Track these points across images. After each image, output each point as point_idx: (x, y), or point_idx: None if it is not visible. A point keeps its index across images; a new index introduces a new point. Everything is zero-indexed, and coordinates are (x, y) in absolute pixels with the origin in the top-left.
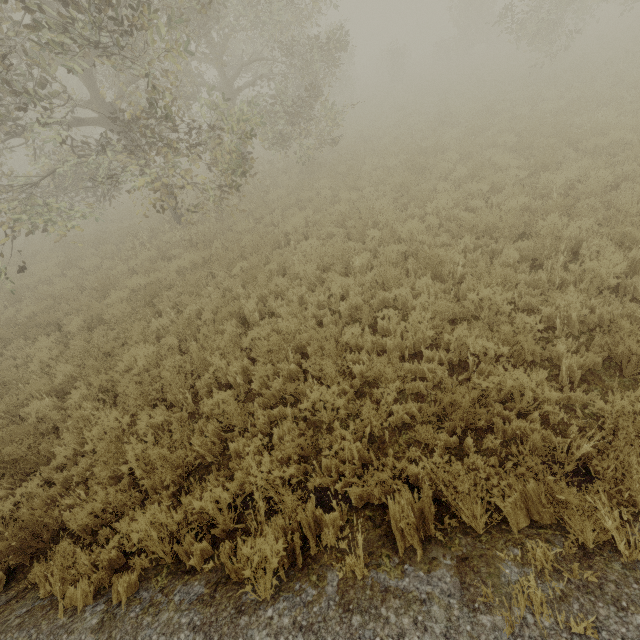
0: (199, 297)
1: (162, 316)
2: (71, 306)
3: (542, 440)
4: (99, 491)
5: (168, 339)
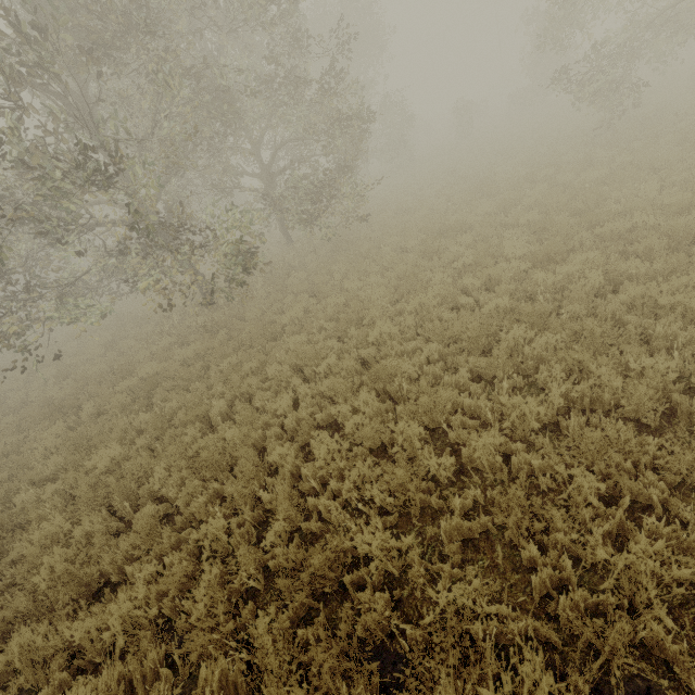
0: (186, 392)
1: (154, 409)
2: (93, 390)
3: (386, 620)
4: (18, 598)
5: (138, 439)
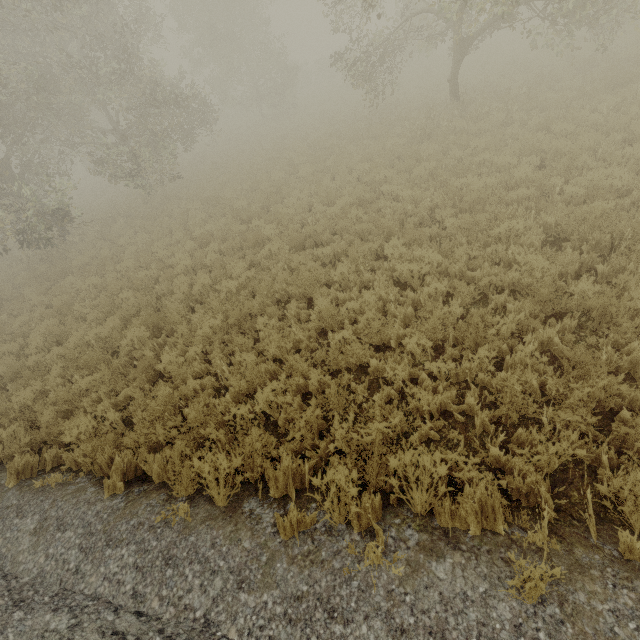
0: (1, 308)
1: None
2: None
3: None
4: None
5: None
